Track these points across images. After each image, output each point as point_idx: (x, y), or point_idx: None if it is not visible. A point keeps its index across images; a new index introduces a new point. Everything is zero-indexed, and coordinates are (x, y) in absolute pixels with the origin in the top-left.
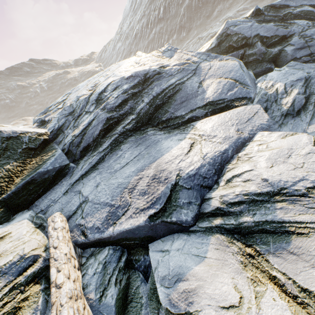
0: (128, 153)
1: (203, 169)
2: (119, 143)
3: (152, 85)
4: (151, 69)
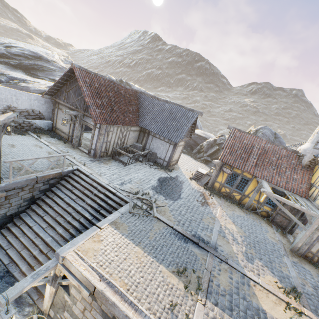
0: (0, 67)
1: (19, 79)
2: (1, 64)
3: (40, 62)
4: (46, 57)
